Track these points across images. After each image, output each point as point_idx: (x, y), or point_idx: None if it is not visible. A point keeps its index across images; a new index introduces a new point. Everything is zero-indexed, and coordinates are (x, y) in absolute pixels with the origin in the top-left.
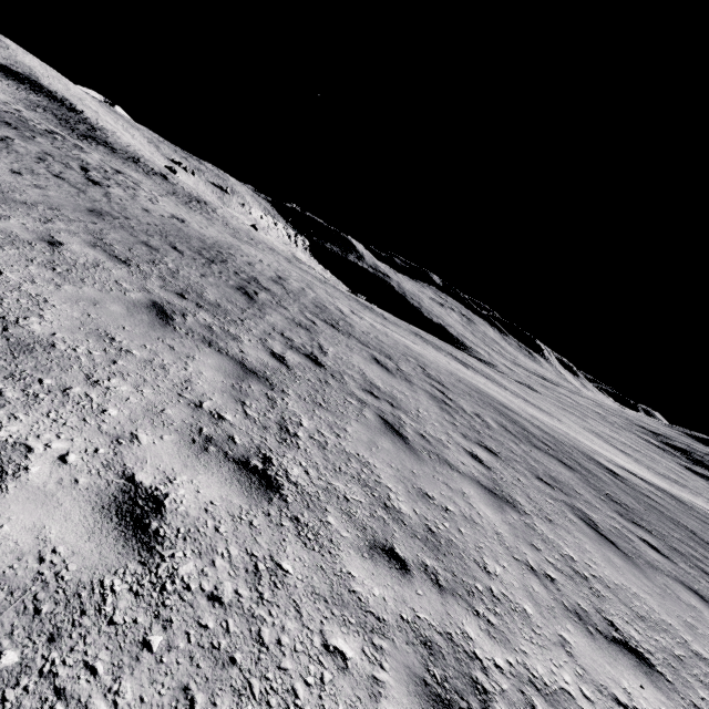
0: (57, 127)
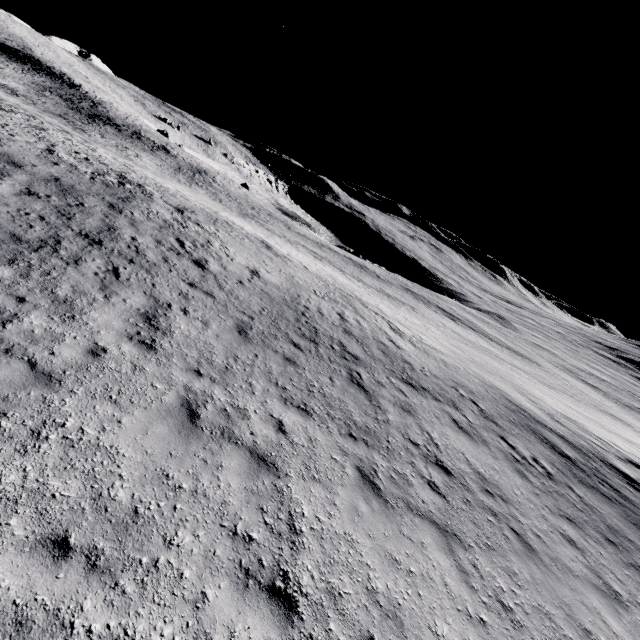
0: (68, 113)
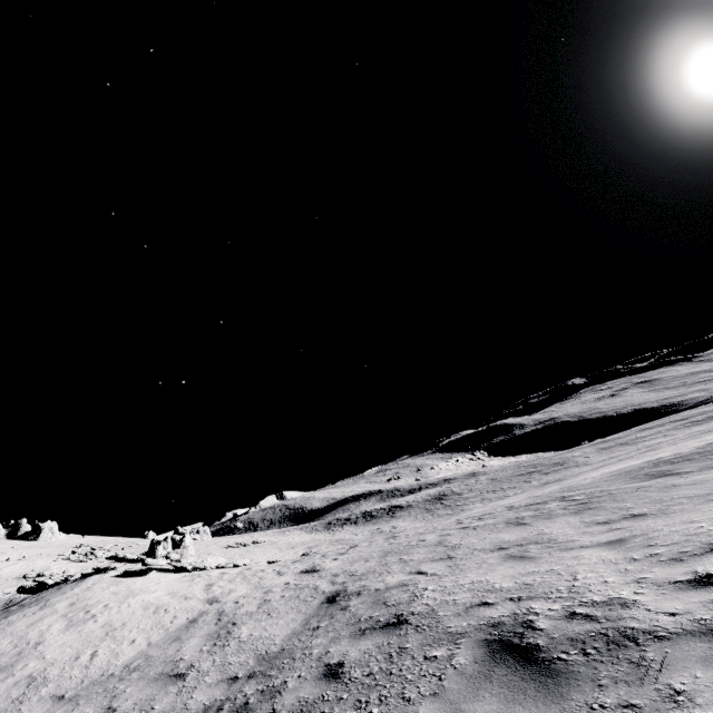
0: None
